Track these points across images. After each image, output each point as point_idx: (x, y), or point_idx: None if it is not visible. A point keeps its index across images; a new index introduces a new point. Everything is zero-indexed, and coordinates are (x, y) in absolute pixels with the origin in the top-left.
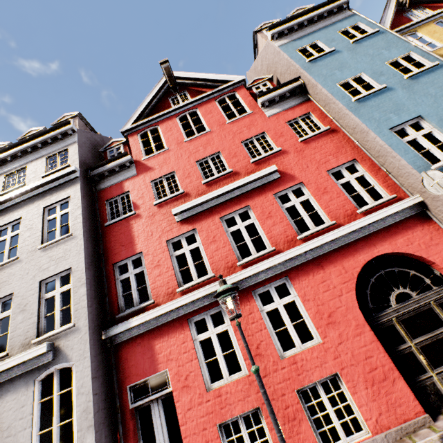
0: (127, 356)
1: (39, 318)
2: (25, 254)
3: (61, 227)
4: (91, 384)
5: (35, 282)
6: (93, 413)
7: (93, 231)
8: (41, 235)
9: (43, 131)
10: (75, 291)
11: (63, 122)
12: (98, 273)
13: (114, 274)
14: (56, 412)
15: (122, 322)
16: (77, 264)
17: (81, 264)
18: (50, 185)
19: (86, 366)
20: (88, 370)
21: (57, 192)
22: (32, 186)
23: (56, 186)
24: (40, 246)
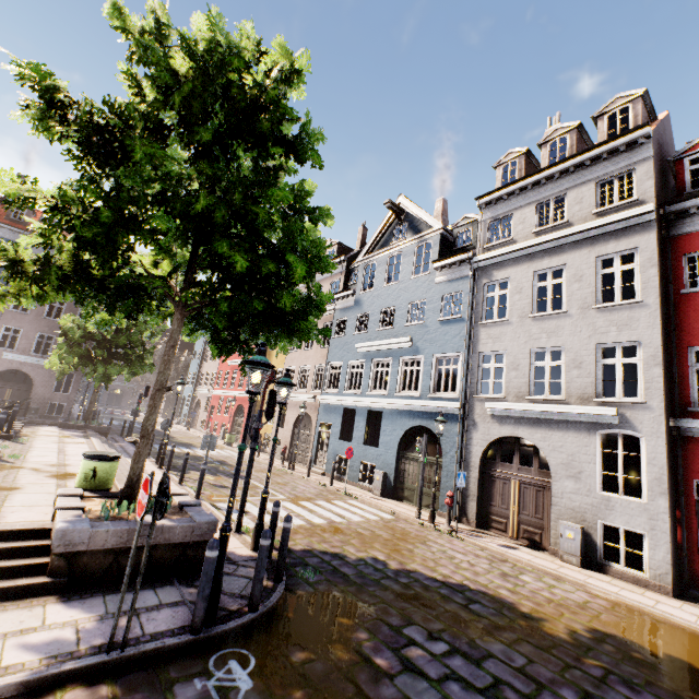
0: (697, 453)
1: (595, 380)
2: (575, 310)
3: (620, 286)
4: (665, 462)
5: (590, 343)
6: (666, 485)
7: (663, 298)
8: (594, 292)
9: (600, 142)
10: (646, 368)
11: (636, 127)
12: (666, 352)
13: (687, 359)
14: (621, 465)
15: (694, 417)
16: (648, 339)
17: (655, 341)
18: (606, 227)
19: (659, 444)
20: (662, 449)
21: (617, 239)
22: (583, 228)
23: (615, 230)
24: (596, 305)
